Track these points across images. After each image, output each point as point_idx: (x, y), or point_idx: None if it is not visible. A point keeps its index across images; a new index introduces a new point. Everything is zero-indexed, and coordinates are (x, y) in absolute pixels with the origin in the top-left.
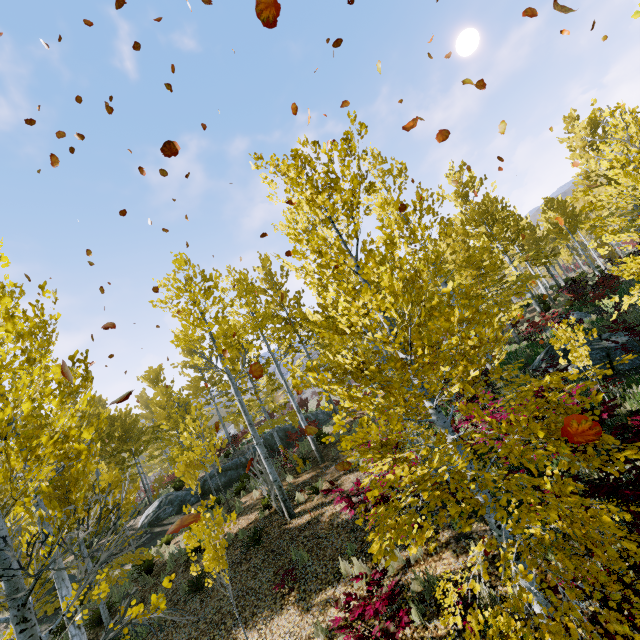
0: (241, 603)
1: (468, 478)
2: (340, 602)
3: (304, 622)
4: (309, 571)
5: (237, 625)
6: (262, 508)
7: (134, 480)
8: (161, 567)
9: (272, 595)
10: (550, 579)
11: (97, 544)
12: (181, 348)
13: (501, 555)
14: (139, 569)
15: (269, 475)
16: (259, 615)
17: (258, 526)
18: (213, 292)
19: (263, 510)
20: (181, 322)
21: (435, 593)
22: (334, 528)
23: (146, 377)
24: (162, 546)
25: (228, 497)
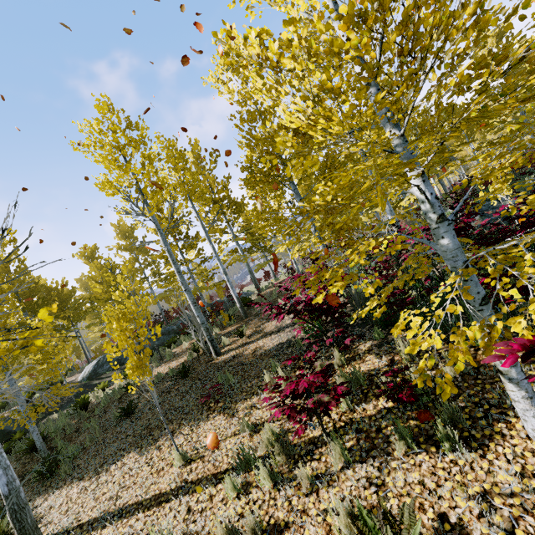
0: (169, 418)
1: (435, 219)
2: (270, 386)
3: (230, 424)
4: (234, 387)
5: (164, 434)
6: (190, 351)
7: (76, 350)
8: (96, 405)
9: (199, 409)
10: (481, 358)
11: (39, 396)
12: (106, 195)
13: (490, 272)
14: (74, 406)
15: (197, 318)
16: (186, 424)
17: (187, 365)
18: (140, 144)
19: (191, 353)
20: (104, 162)
21: (361, 385)
22: (258, 356)
23: (81, 254)
24: (99, 391)
25: (160, 352)
